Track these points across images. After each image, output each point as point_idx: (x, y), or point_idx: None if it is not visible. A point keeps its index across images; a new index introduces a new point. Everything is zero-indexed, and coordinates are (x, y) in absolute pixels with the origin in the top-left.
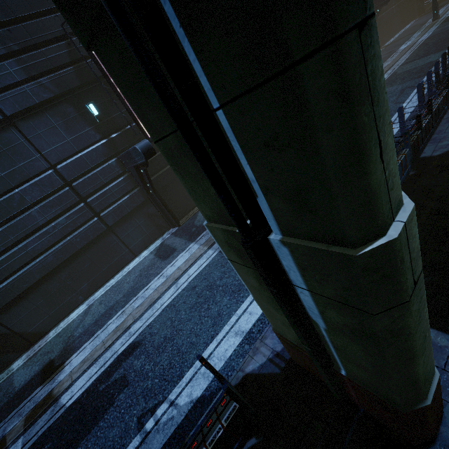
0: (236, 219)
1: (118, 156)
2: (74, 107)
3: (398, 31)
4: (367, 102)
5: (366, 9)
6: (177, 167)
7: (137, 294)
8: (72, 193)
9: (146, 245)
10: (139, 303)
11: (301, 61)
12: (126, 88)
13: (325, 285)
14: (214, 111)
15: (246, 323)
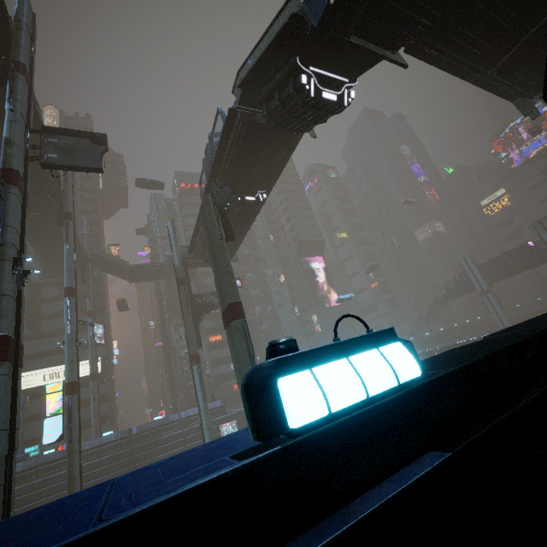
0: None
1: None
2: None
3: None
4: None
5: None
6: None
7: None
8: None
9: None
10: None
11: None
12: None
13: None
14: None
15: None
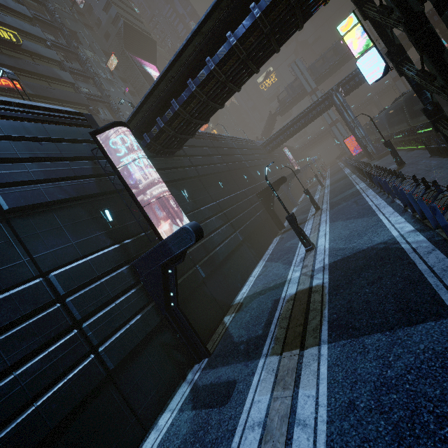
0: None
1: (130, 263)
2: (87, 211)
3: (300, 197)
4: None
5: None
6: None
7: None
8: (63, 312)
9: (163, 404)
10: None
11: None
12: None
13: None
14: None
15: None
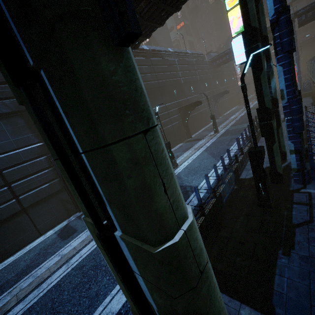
0: (93, 218)
1: (48, 155)
2: (24, 120)
3: (230, 109)
4: (152, 165)
5: (149, 124)
6: (66, 177)
7: (29, 272)
8: (0, 178)
9: (53, 225)
10: (28, 282)
11: (111, 144)
12: (39, 128)
13: (147, 272)
14: (80, 154)
15: (117, 304)
